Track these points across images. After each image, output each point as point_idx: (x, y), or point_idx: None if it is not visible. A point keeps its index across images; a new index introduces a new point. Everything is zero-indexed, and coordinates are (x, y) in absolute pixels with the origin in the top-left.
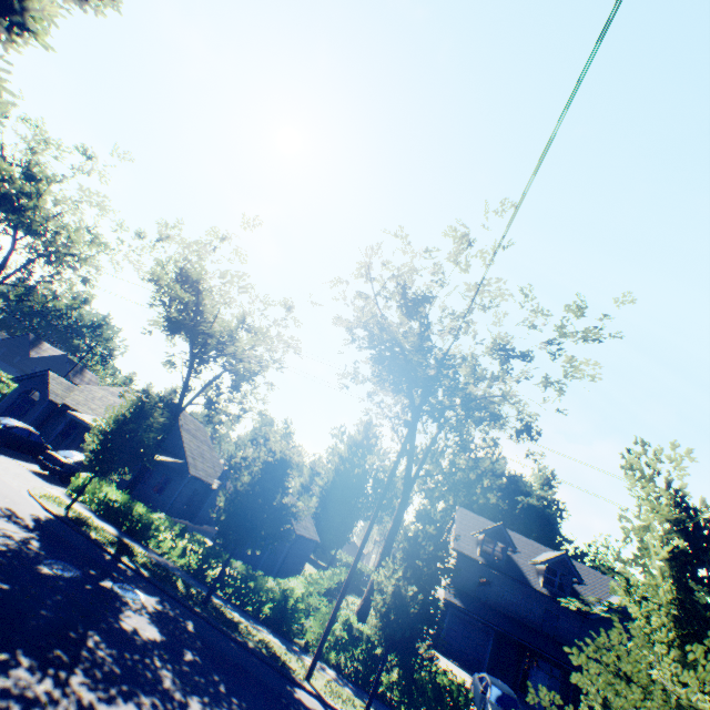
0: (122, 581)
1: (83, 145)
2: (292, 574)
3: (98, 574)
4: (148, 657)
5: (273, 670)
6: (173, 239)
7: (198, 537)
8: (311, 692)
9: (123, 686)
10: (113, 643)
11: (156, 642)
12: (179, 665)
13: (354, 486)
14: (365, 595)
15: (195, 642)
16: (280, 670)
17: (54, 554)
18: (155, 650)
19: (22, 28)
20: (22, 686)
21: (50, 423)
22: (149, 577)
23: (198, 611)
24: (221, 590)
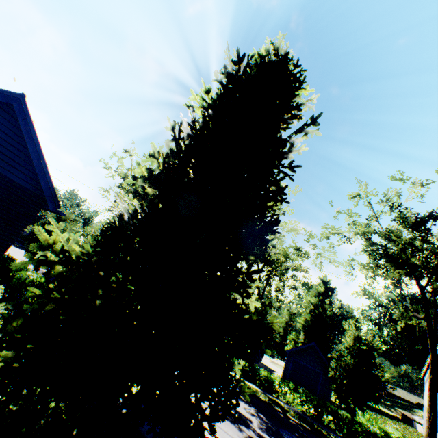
0: None
1: None
2: None
3: (299, 435)
4: None
5: None
6: None
7: (307, 392)
8: None
9: None
10: None
11: None
12: None
13: (327, 323)
14: (427, 431)
15: None
16: None
17: (274, 423)
18: None
19: None
20: None
21: None
22: (311, 430)
23: None
24: (337, 431)
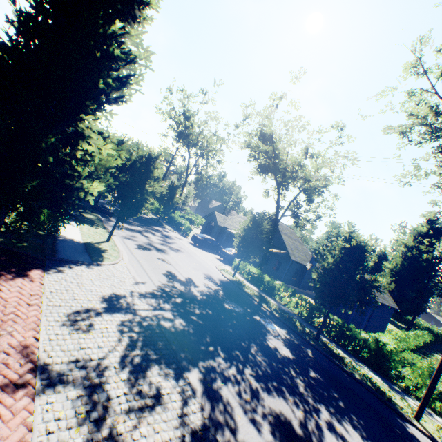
0: (264, 317)
1: (201, 89)
2: (376, 329)
3: (251, 311)
4: (285, 367)
5: (380, 401)
6: (251, 116)
7: (303, 297)
8: (422, 432)
9: (273, 383)
10: (264, 354)
11: (289, 359)
12: (306, 378)
13: (423, 269)
14: None
15: (314, 365)
16: (386, 403)
17: (229, 298)
18: (289, 364)
19: (145, 6)
20: (221, 367)
21: (220, 236)
22: (278, 317)
23: (312, 344)
24: (325, 333)
